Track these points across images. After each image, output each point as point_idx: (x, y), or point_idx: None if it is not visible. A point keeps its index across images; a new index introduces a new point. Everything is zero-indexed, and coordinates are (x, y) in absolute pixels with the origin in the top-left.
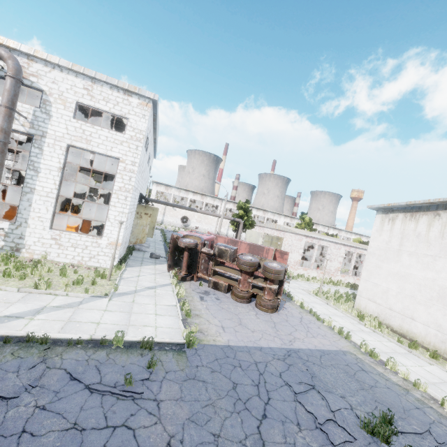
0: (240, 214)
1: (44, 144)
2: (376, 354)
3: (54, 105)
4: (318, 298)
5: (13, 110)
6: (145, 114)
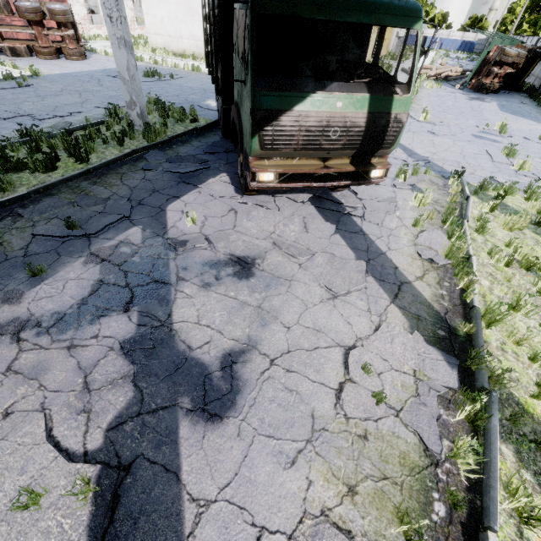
0: None
1: None
2: (158, 61)
3: None
4: None
5: None
6: None
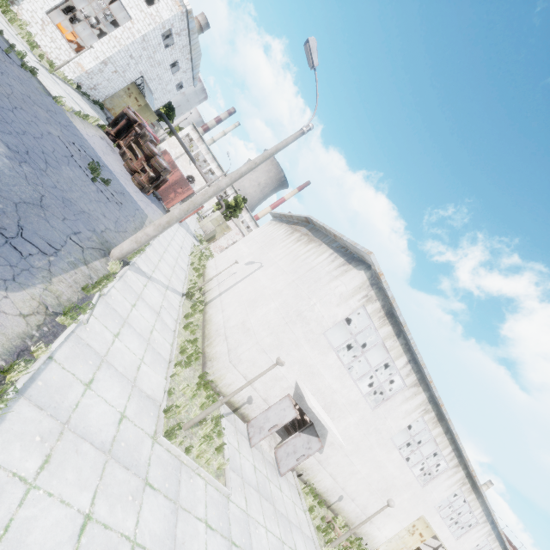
0: (230, 203)
1: None
2: None
3: None
4: (192, 245)
5: None
6: (174, 10)
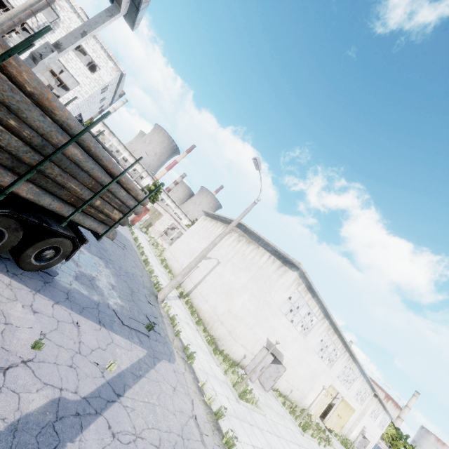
0: (151, 188)
1: (38, 42)
2: (140, 246)
3: (61, 29)
4: (148, 242)
5: (35, 14)
6: (112, 75)
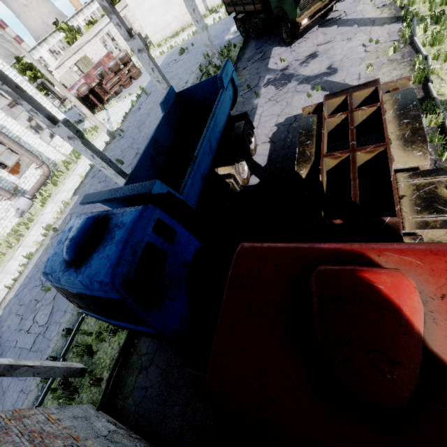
0: (32, 75)
1: None
2: (172, 46)
3: None
4: None
5: None
6: None
